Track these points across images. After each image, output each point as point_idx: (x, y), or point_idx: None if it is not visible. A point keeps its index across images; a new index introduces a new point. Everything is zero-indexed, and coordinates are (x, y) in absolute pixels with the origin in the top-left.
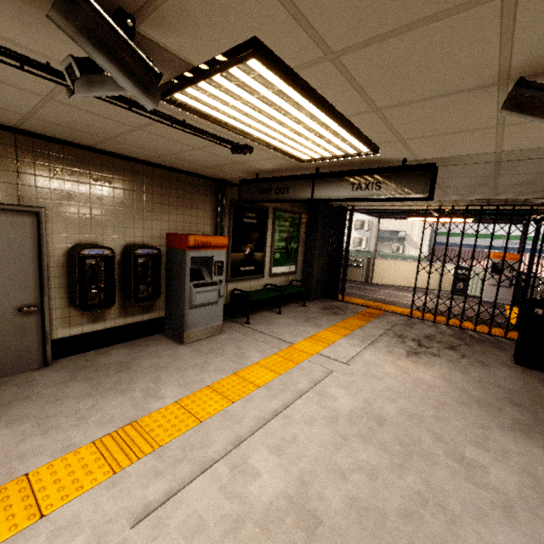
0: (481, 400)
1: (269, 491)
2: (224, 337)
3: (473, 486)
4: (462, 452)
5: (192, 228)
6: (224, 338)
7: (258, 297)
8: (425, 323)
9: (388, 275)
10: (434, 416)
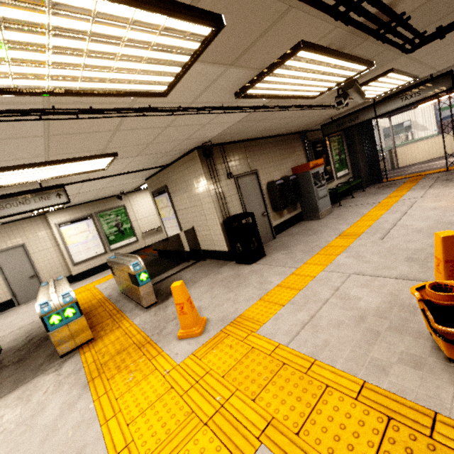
0: None
1: (424, 225)
2: (336, 212)
3: None
4: None
5: (298, 162)
6: (337, 212)
7: (341, 190)
8: None
9: (411, 157)
10: None
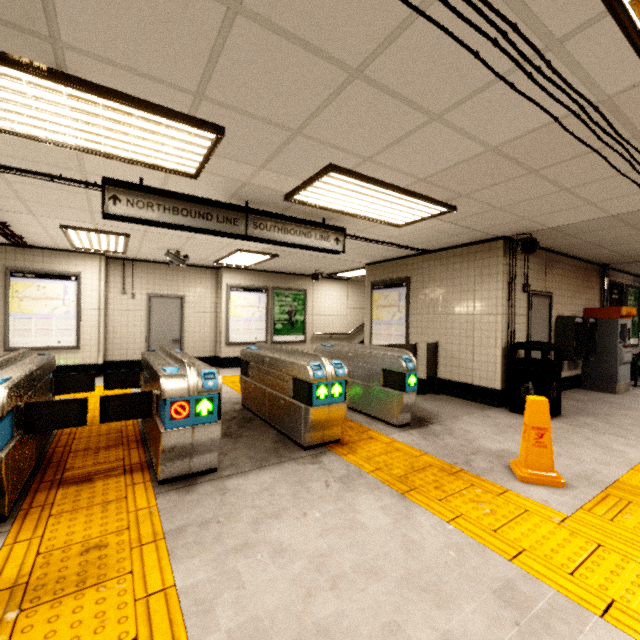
0: None
1: None
2: (638, 392)
3: None
4: None
5: (591, 304)
6: None
7: (639, 363)
8: None
9: None
10: None
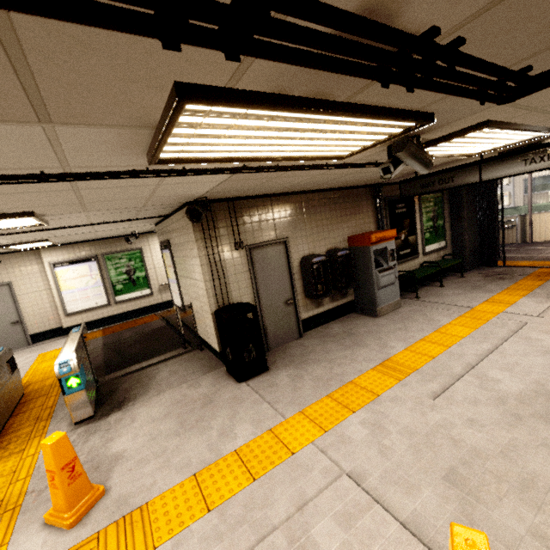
0: None
1: (515, 388)
2: (405, 309)
3: None
4: None
5: (361, 228)
6: (406, 310)
7: (422, 275)
8: None
9: None
10: None
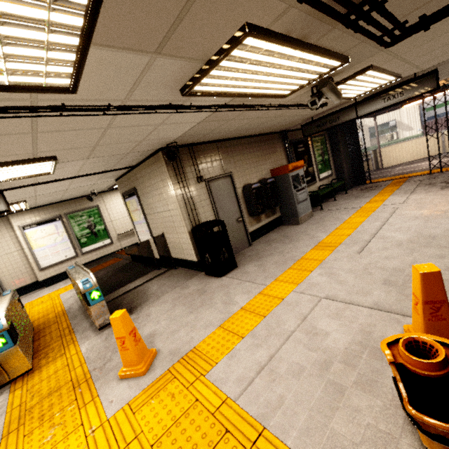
0: None
1: (404, 238)
2: (317, 217)
3: None
4: None
5: (278, 163)
6: (318, 217)
7: (322, 193)
8: (444, 173)
9: (395, 157)
10: None
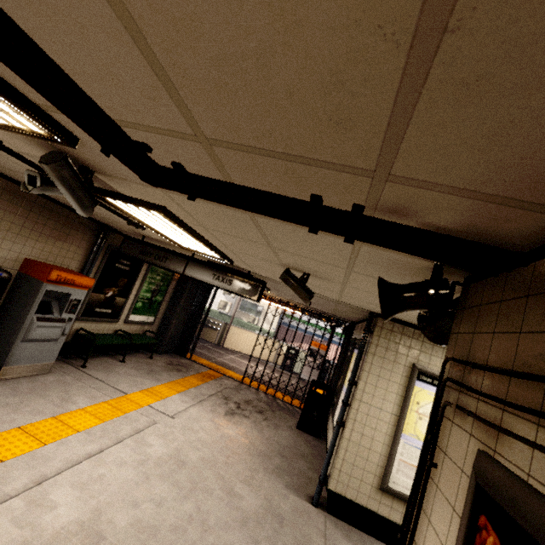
0: (262, 452)
1: (64, 519)
2: (52, 378)
3: (229, 508)
4: (233, 487)
5: (58, 260)
6: (51, 379)
7: (106, 342)
8: (250, 389)
9: (238, 343)
10: (225, 462)
